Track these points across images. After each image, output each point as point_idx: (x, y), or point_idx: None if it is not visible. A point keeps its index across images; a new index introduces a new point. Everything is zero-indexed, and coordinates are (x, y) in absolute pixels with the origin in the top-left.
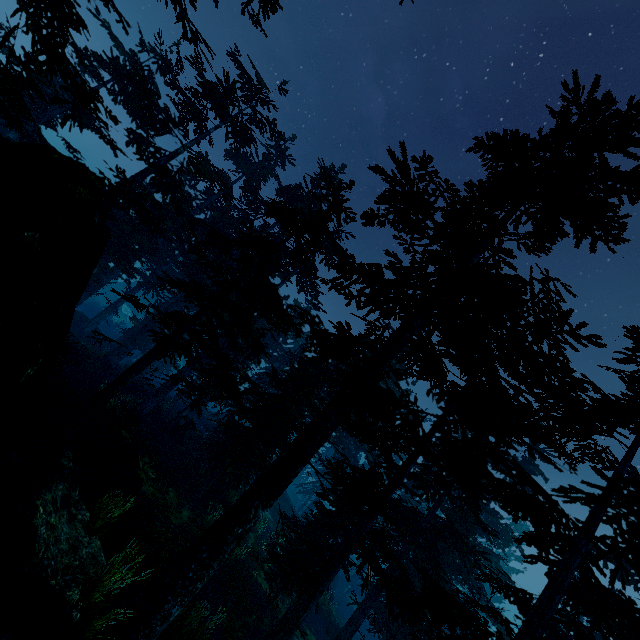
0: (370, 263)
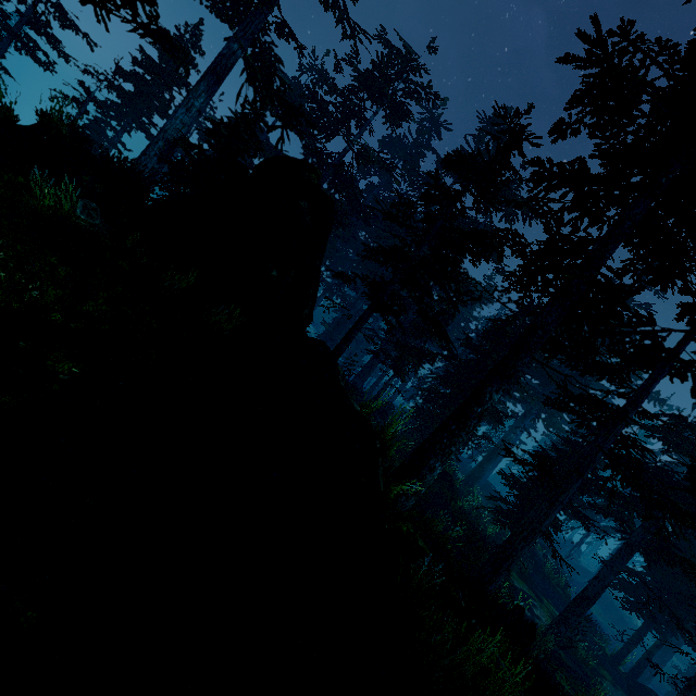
0: (571, 161)
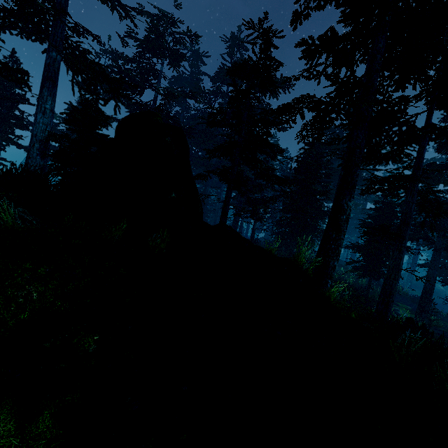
0: (324, 32)
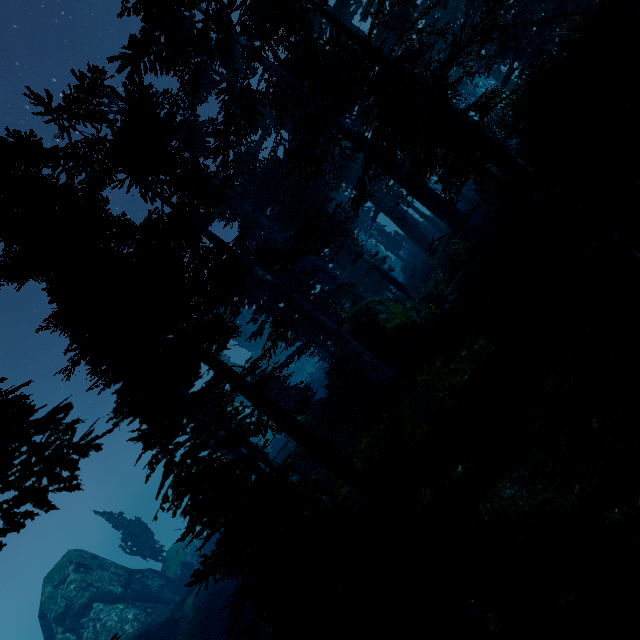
0: None
